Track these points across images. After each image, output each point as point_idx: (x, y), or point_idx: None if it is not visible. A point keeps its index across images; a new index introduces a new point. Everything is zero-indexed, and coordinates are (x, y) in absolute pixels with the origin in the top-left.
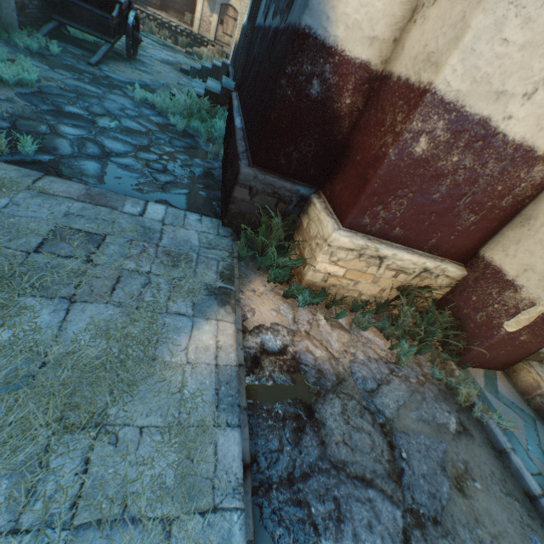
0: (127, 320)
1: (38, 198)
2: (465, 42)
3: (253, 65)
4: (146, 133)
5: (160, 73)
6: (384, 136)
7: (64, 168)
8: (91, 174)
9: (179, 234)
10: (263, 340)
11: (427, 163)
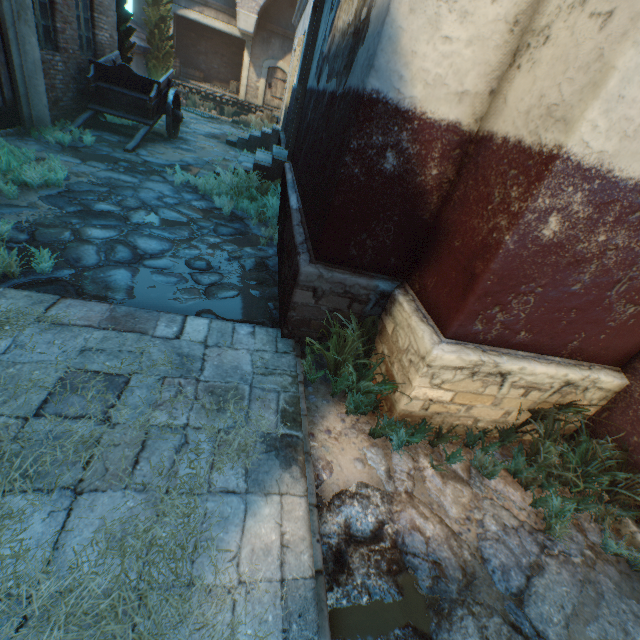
0: (153, 513)
1: (49, 332)
2: (609, 87)
3: (307, 133)
4: (187, 223)
5: (204, 149)
6: (493, 216)
7: (86, 284)
8: (118, 287)
9: (226, 358)
10: (348, 517)
11: (561, 248)
